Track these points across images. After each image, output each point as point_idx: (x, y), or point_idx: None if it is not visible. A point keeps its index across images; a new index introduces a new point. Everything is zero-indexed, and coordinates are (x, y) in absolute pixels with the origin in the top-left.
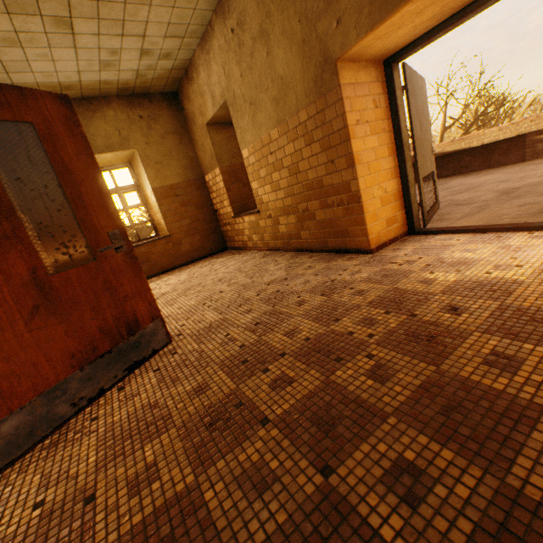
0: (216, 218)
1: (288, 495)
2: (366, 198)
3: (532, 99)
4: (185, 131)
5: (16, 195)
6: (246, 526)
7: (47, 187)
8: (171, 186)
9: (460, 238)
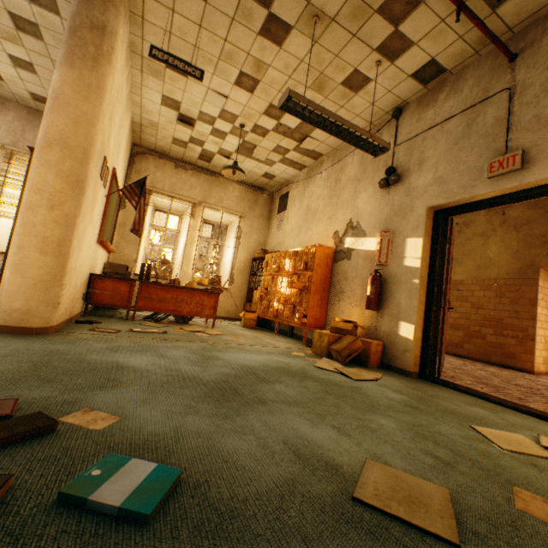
0: None
1: None
2: (537, 339)
3: None
4: None
5: None
6: None
7: None
8: None
9: None
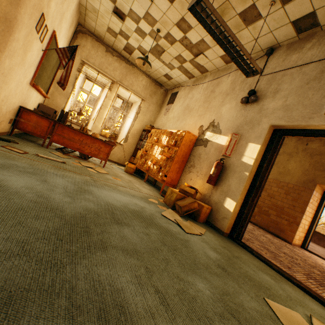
0: None
1: None
2: (300, 225)
3: (324, 222)
4: None
5: None
6: None
7: None
8: None
9: None
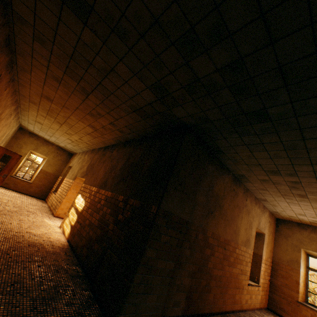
0: (51, 189)
1: None
2: (63, 203)
3: None
4: (67, 162)
5: (5, 147)
6: None
7: (15, 150)
8: (48, 171)
9: None
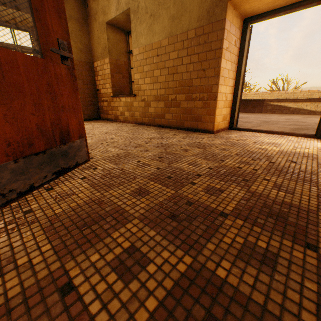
0: (96, 95)
1: (297, 267)
2: (219, 98)
3: (258, 88)
4: (85, 23)
5: None
6: (284, 297)
7: None
8: None
9: (261, 134)
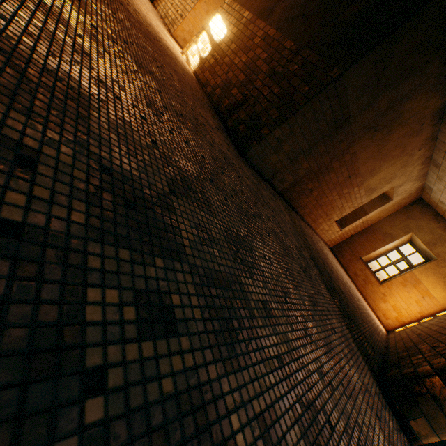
0: None
1: None
2: (186, 21)
3: None
4: None
5: None
6: None
7: None
8: None
9: None
